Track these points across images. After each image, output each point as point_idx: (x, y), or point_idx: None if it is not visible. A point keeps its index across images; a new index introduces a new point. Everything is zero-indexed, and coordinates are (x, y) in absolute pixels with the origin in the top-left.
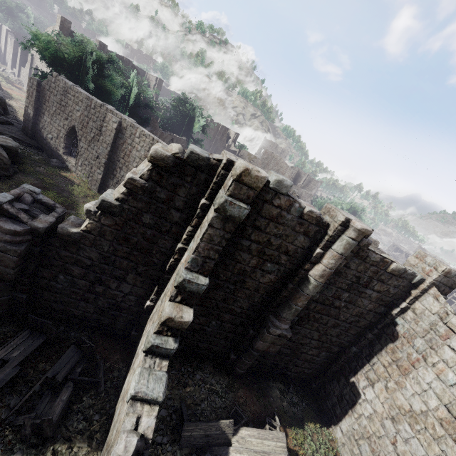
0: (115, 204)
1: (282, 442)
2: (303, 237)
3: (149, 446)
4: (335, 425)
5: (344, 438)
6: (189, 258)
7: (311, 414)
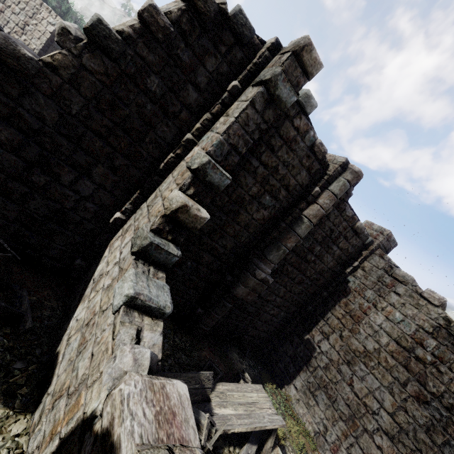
0: (116, 36)
1: (263, 393)
2: (305, 173)
3: (160, 369)
4: (289, 383)
5: (299, 394)
6: (215, 140)
7: (267, 376)
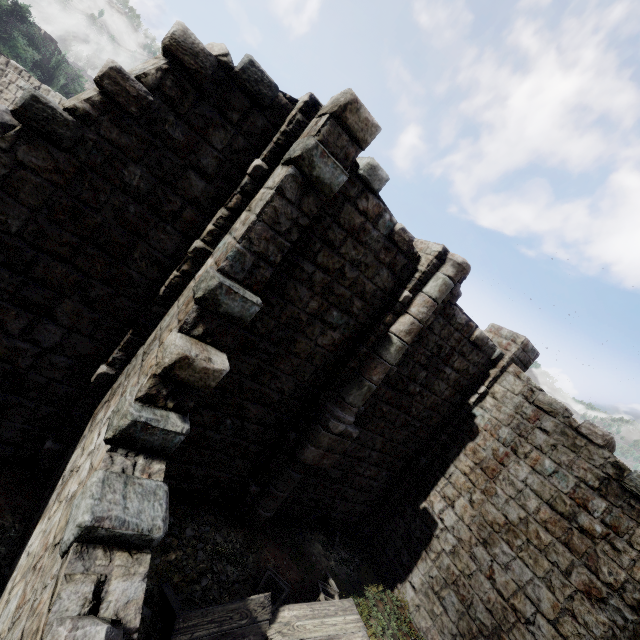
0: (65, 116)
1: (353, 614)
2: (387, 272)
3: None
4: (403, 581)
5: (418, 597)
6: (230, 250)
7: (369, 572)
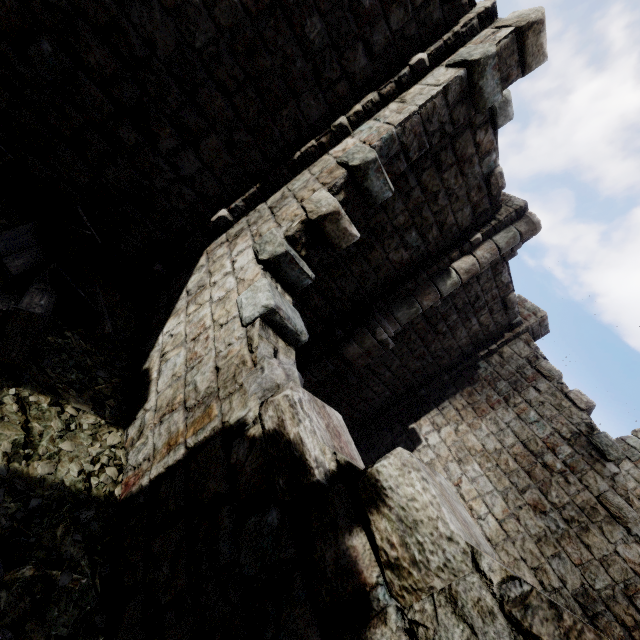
0: None
1: None
2: (469, 211)
3: None
4: None
5: None
6: (386, 132)
7: None
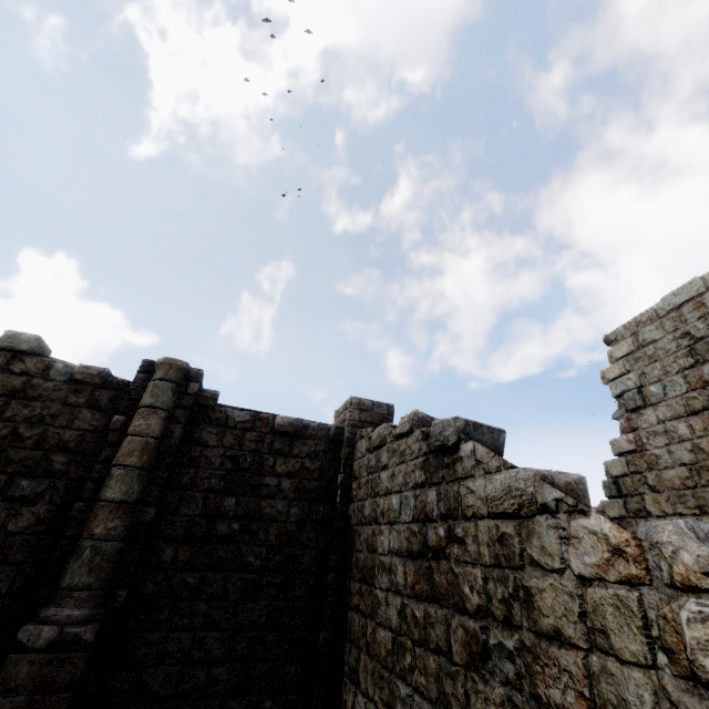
0: None
1: None
2: (89, 412)
3: None
4: None
5: None
6: None
7: None
